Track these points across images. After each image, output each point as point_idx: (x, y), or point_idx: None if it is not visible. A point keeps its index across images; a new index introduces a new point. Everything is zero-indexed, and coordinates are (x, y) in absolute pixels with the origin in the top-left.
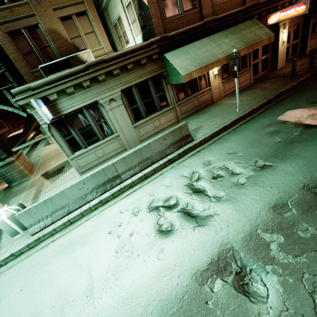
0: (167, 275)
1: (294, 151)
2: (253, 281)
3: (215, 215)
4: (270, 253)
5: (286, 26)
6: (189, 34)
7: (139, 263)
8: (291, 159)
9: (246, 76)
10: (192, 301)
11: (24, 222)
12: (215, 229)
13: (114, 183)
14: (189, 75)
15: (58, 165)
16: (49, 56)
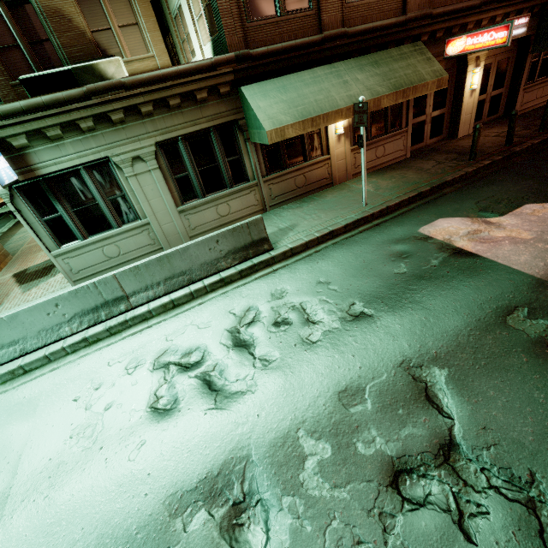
0: (130, 490)
1: (417, 294)
2: (253, 521)
3: (249, 392)
4: (299, 475)
5: (480, 62)
6: (292, 56)
7: (97, 463)
8: (407, 308)
9: (398, 143)
10: (147, 544)
11: None
12: (237, 418)
13: (115, 310)
14: (280, 131)
15: (47, 261)
16: (49, 60)
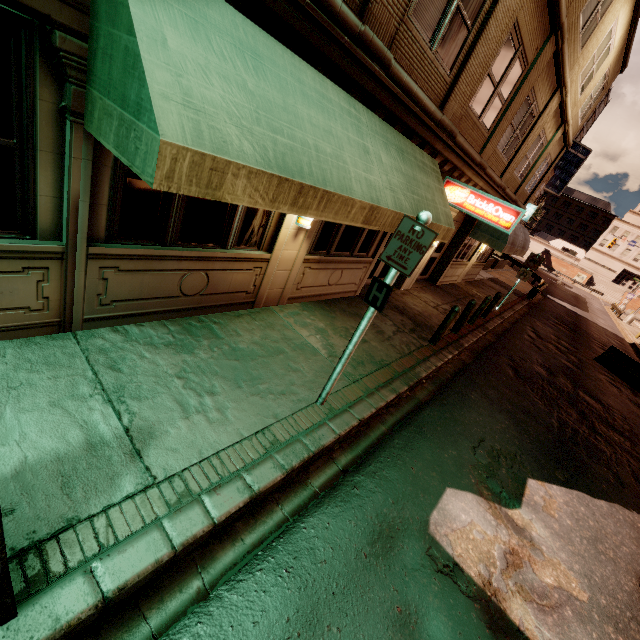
0: None
1: None
2: None
3: None
4: None
5: None
6: (300, 4)
7: None
8: None
9: (357, 274)
10: None
11: None
12: None
13: None
14: (210, 167)
15: None
16: None
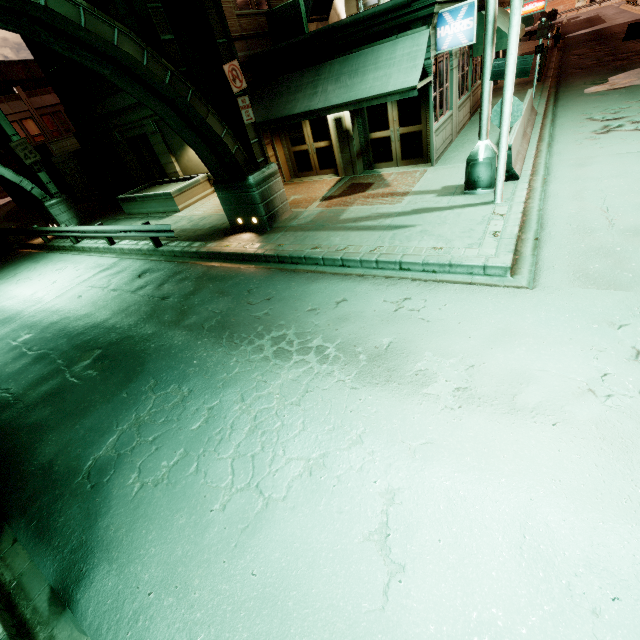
0: None
1: None
2: None
3: None
4: None
5: None
6: None
7: None
8: None
9: None
10: None
11: (512, 158)
12: None
13: (528, 138)
14: None
15: (331, 189)
16: None
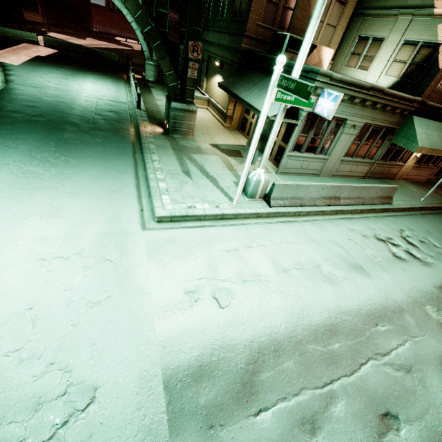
0: (415, 280)
1: None
2: None
3: (433, 264)
4: None
5: None
6: (437, 112)
7: (391, 267)
8: None
9: (427, 173)
10: (438, 297)
11: (274, 192)
12: (436, 271)
13: (335, 202)
14: (421, 148)
15: (227, 145)
16: (284, 21)
